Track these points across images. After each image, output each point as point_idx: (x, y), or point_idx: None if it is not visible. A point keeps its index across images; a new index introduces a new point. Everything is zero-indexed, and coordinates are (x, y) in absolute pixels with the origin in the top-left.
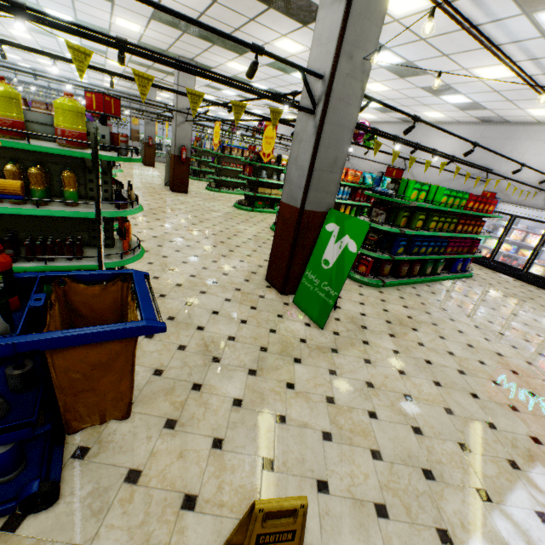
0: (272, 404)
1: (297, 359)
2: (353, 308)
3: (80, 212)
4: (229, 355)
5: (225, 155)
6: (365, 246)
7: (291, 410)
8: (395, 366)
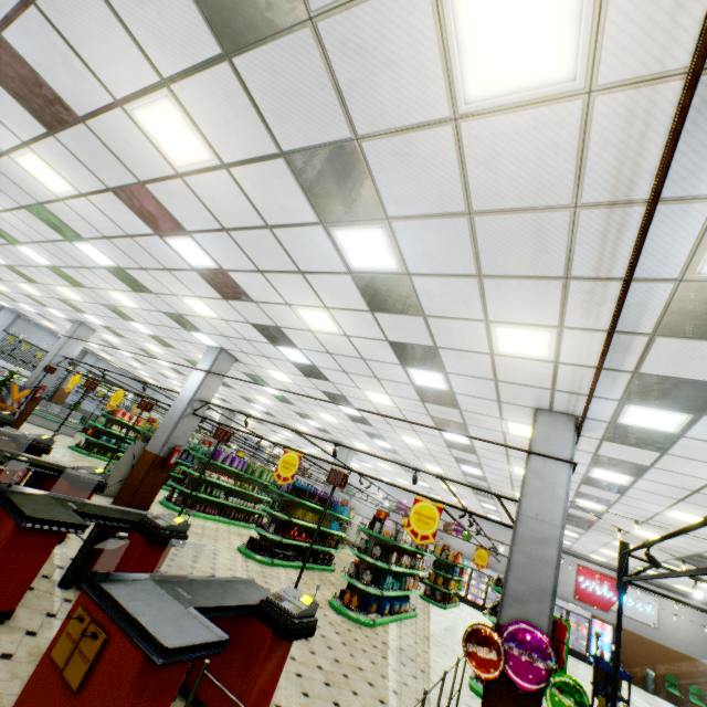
0: None
1: None
2: None
3: None
4: None
5: None
6: None
7: None
8: None
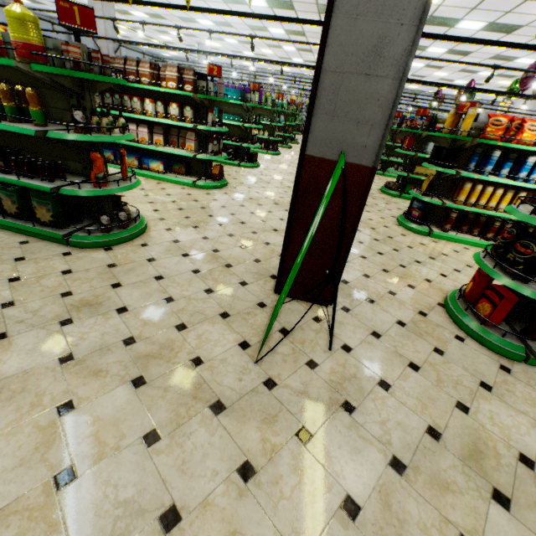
0: (3, 412)
1: (141, 380)
2: (378, 364)
3: (25, 128)
4: (85, 325)
5: (400, 129)
6: (500, 263)
7: (3, 440)
8: (294, 535)
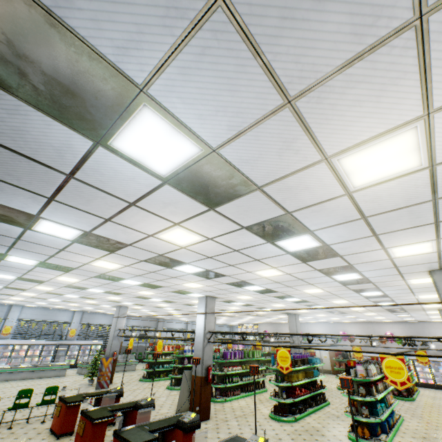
0: None
1: None
2: None
3: None
4: None
5: None
6: None
7: None
8: None
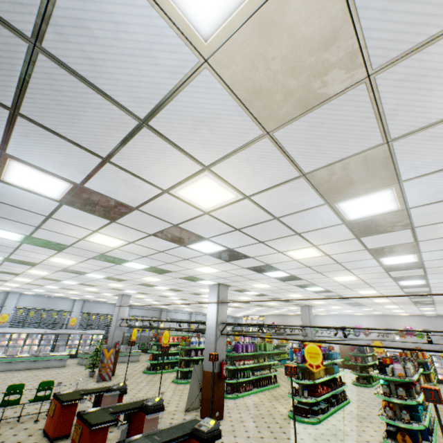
0: None
1: None
2: None
3: None
4: None
5: None
6: None
7: None
8: None
